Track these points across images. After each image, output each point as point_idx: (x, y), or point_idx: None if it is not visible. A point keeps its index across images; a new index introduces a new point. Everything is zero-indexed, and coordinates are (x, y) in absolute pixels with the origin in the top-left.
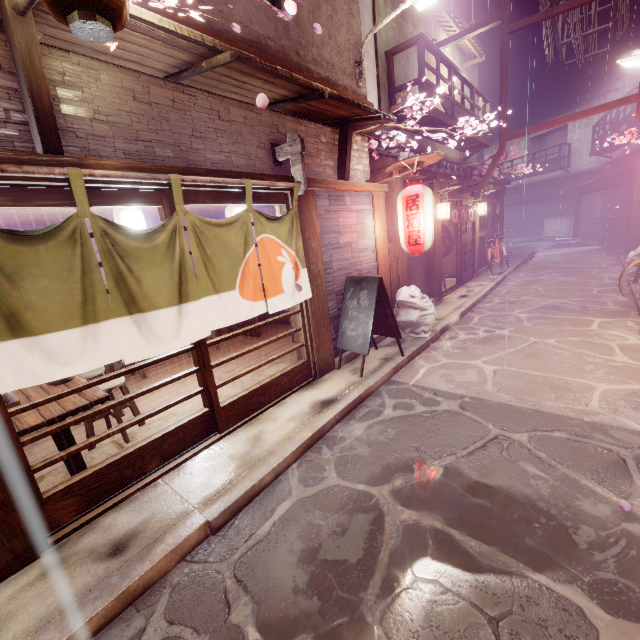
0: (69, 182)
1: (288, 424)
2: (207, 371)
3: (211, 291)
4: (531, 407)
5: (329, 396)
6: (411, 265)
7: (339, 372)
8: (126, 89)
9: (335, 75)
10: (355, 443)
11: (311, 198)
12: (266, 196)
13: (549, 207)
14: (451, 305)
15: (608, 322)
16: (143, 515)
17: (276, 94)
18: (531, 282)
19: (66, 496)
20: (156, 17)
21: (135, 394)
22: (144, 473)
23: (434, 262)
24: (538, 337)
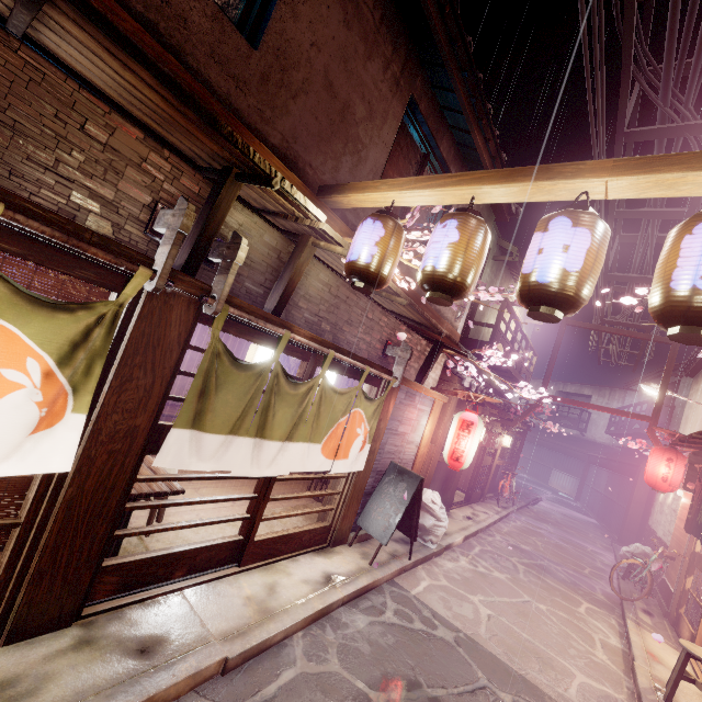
0: (279, 337)
1: (301, 586)
2: (264, 502)
3: (307, 439)
4: (518, 670)
5: (340, 572)
6: (436, 468)
7: (350, 549)
8: (328, 284)
9: (444, 309)
10: (357, 635)
11: (396, 390)
12: (369, 378)
13: (560, 459)
14: (457, 522)
15: (594, 610)
16: (167, 624)
17: (408, 315)
18: (531, 531)
19: (114, 572)
20: None
21: (209, 499)
22: (170, 578)
23: (455, 473)
24: (531, 597)
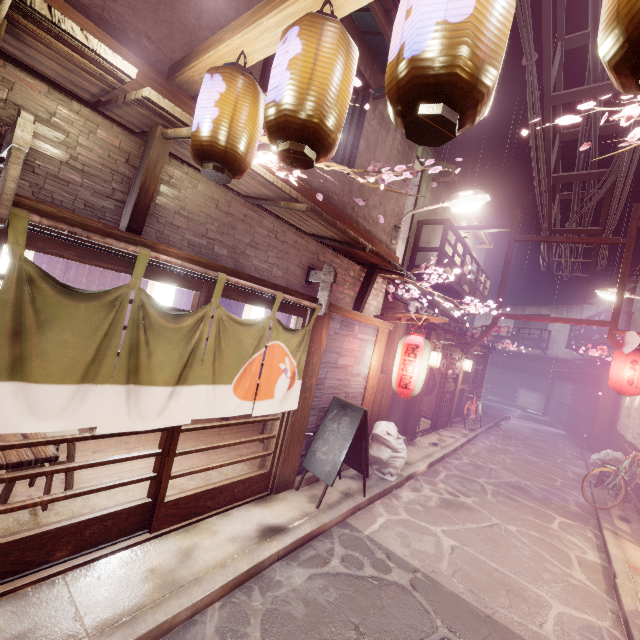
0: (135, 258)
1: (227, 545)
2: (169, 458)
3: (209, 380)
4: (484, 609)
5: (279, 522)
6: (394, 399)
7: (296, 494)
8: (213, 199)
9: (376, 230)
10: (291, 595)
11: (326, 319)
12: (290, 307)
13: (525, 378)
14: (422, 450)
15: (569, 524)
16: (23, 624)
17: (327, 234)
18: (500, 450)
19: None
20: (263, 171)
21: (87, 463)
22: (48, 561)
23: (415, 402)
24: (500, 519)
